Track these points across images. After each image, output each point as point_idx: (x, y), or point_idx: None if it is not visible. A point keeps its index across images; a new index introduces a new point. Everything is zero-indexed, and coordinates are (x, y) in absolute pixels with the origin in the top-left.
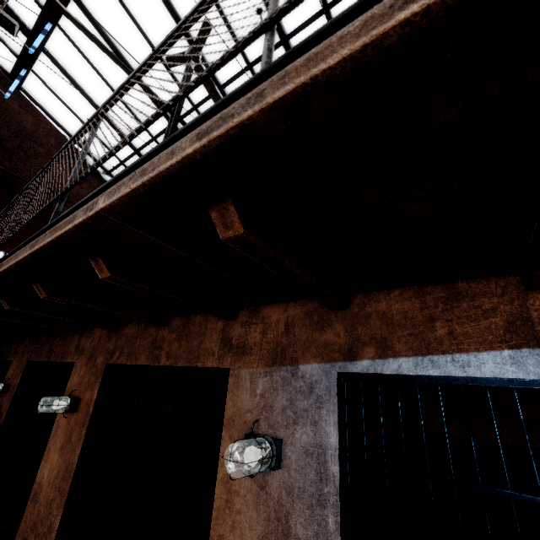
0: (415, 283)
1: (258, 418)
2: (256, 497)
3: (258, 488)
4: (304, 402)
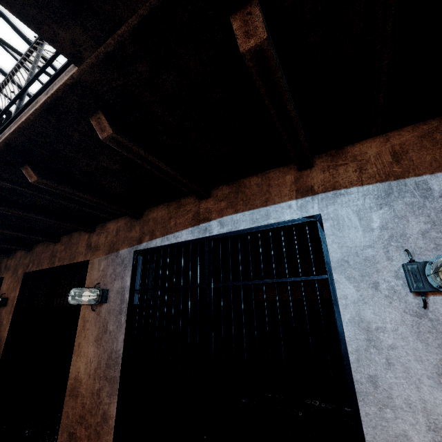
0: (166, 201)
1: (100, 282)
2: (96, 320)
3: (97, 315)
4: (119, 269)
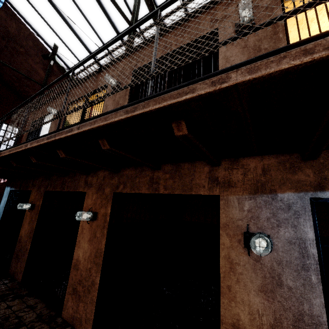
0: None
1: (248, 223)
2: (253, 266)
3: (254, 261)
4: (284, 215)
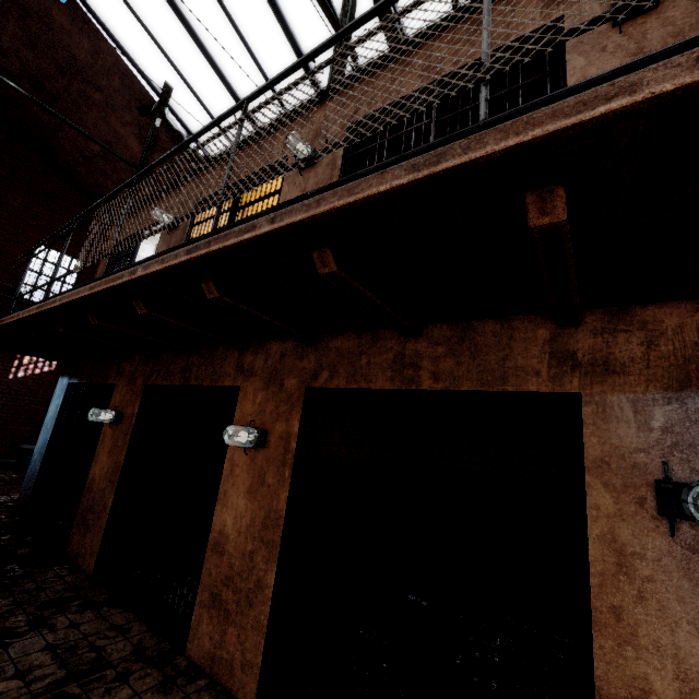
0: None
1: (664, 460)
2: (685, 562)
3: (686, 551)
4: None
